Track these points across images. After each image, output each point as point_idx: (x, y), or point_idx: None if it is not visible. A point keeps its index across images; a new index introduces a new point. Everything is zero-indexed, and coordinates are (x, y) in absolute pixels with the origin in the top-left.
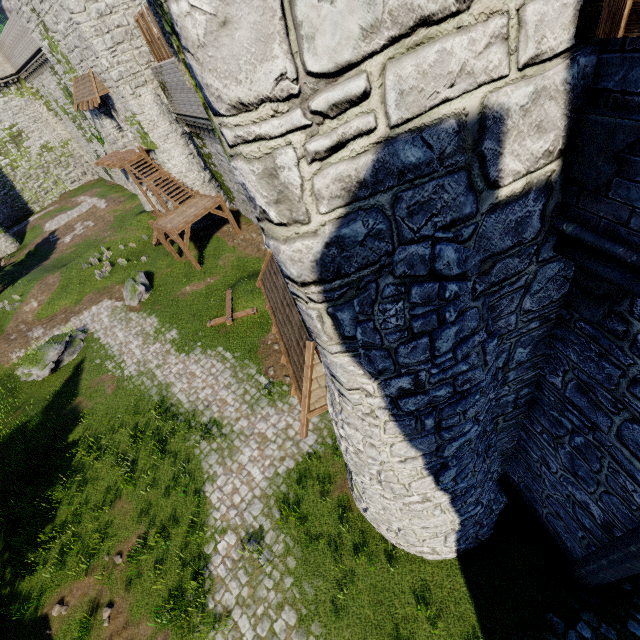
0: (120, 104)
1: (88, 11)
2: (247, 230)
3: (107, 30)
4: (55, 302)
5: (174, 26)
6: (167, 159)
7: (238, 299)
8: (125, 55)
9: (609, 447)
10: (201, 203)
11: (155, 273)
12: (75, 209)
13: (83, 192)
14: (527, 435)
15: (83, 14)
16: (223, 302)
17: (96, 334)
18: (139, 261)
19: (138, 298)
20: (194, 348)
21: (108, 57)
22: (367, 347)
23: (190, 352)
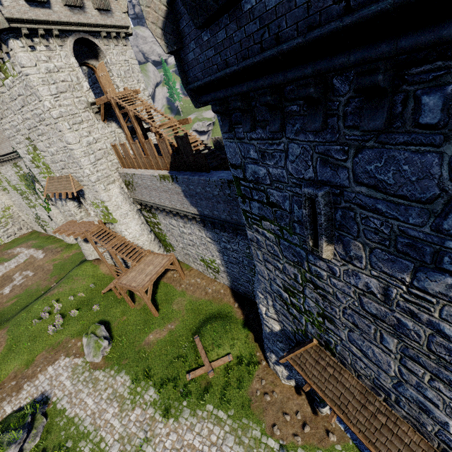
0: (91, 195)
1: (81, 142)
2: (190, 275)
3: (92, 152)
4: (2, 366)
5: None
6: (124, 229)
7: (209, 346)
8: (102, 166)
9: None
10: (156, 261)
11: (111, 322)
12: (12, 260)
13: (19, 244)
14: None
15: (77, 144)
16: (195, 351)
17: (59, 404)
18: (90, 309)
19: (102, 353)
20: (181, 410)
21: (90, 168)
22: None
23: (178, 416)
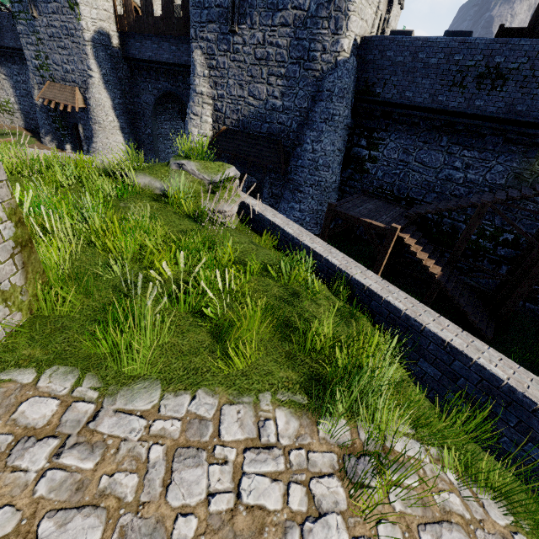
0: None
1: None
2: None
3: None
4: None
5: (80, 7)
6: None
7: None
8: None
9: (144, 107)
10: None
11: None
12: None
13: None
14: (138, 128)
15: None
16: None
17: None
18: None
19: None
20: None
21: None
22: (98, 59)
23: None
